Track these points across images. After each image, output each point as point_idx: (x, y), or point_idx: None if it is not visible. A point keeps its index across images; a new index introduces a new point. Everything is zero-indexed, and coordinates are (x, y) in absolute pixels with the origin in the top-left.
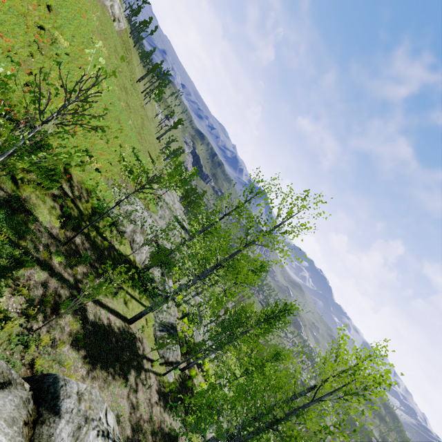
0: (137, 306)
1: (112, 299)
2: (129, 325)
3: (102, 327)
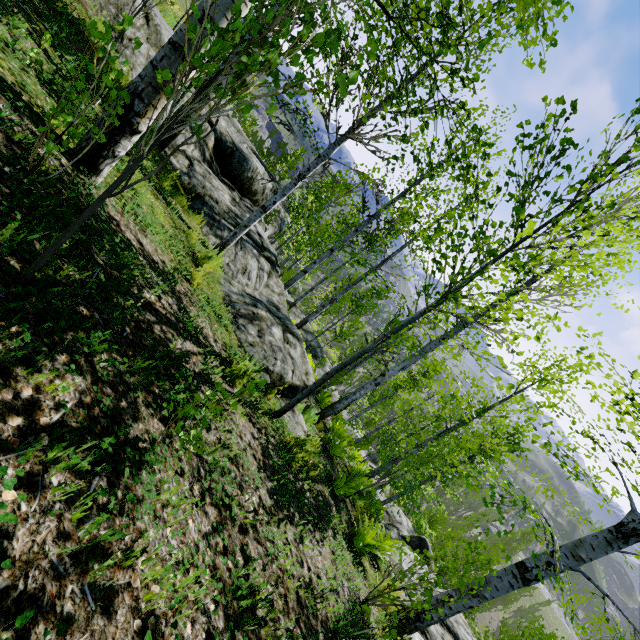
0: (147, 190)
1: None
2: (77, 173)
3: None
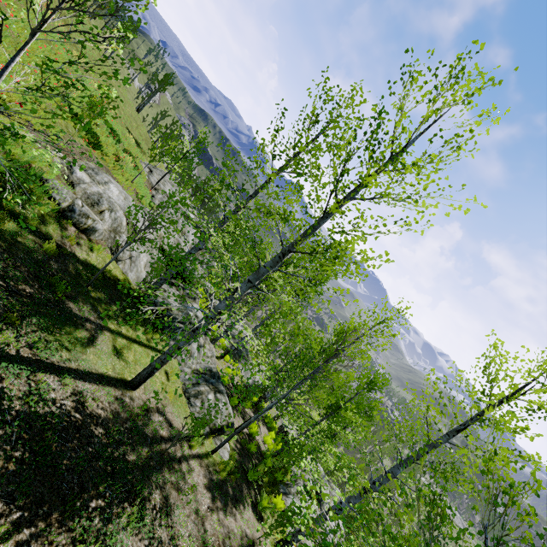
0: (145, 355)
1: (83, 352)
2: (132, 392)
3: (58, 417)
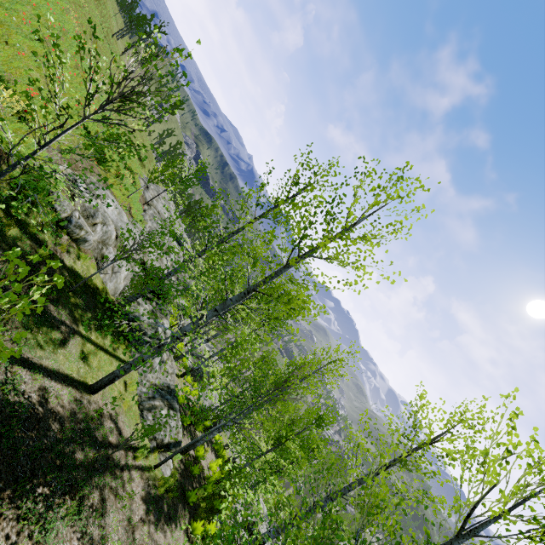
0: (109, 363)
1: (55, 352)
2: (91, 396)
3: (24, 407)
